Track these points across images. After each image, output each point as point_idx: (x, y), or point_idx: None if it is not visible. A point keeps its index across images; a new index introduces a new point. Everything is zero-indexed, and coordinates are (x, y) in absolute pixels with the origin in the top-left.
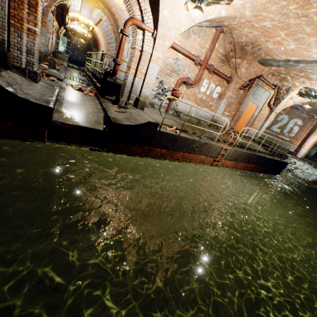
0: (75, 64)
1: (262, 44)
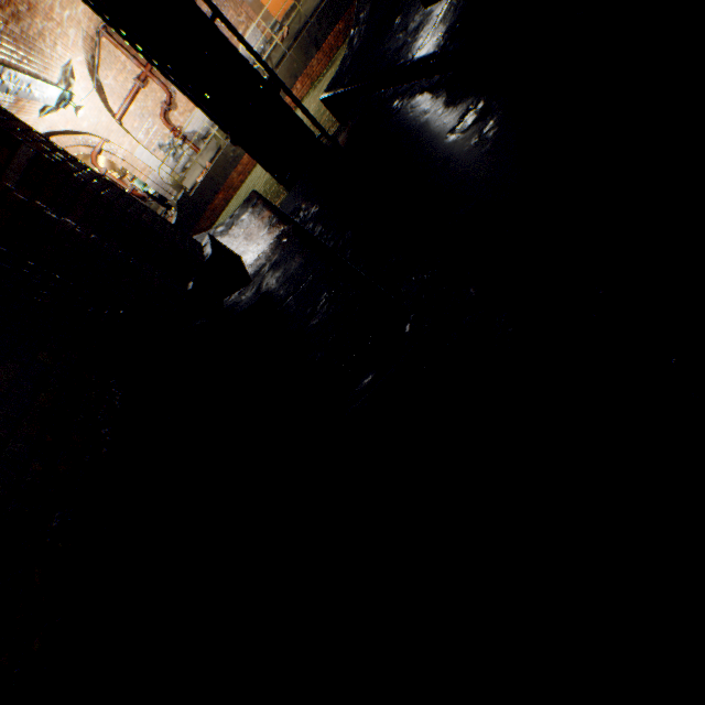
0: None
1: None
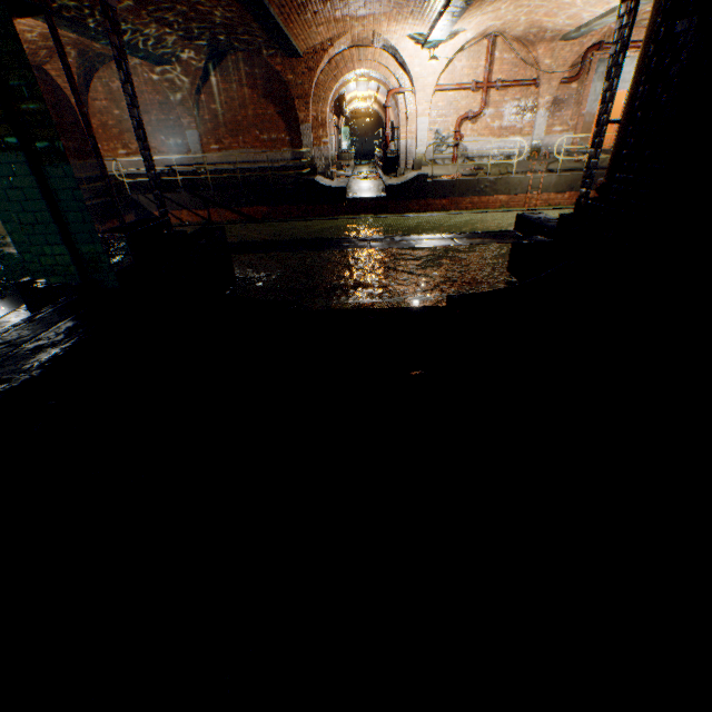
0: (365, 159)
1: (542, 27)
